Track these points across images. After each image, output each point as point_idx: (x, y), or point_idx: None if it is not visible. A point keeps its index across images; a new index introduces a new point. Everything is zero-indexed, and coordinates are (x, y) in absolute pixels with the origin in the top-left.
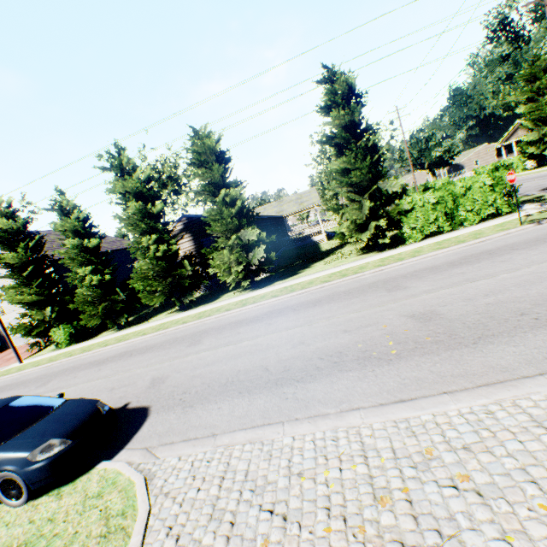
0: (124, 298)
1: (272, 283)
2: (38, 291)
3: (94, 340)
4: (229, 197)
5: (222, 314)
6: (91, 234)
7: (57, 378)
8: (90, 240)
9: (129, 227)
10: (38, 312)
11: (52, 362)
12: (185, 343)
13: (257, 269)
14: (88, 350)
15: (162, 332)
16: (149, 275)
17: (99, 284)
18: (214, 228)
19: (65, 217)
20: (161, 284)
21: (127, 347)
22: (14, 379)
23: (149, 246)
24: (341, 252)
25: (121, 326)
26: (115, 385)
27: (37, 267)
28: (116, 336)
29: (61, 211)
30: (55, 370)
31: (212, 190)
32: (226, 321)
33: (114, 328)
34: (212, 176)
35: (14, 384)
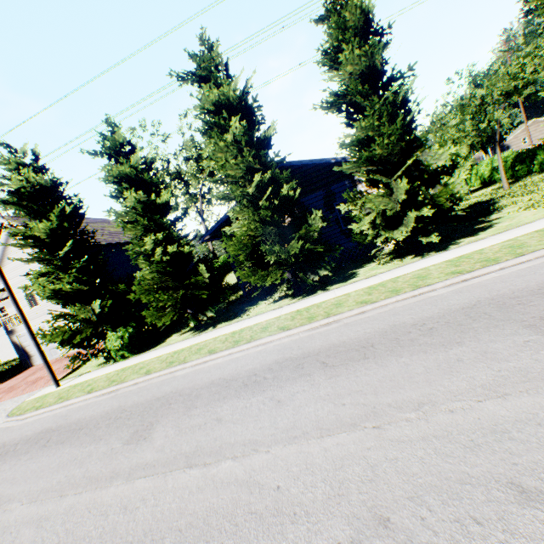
0: (206, 283)
1: (451, 242)
2: (79, 279)
3: (169, 347)
4: (403, 94)
5: (459, 278)
6: (156, 188)
7: (162, 419)
8: (154, 199)
9: (230, 160)
10: (81, 308)
11: (119, 385)
12: (497, 328)
13: (429, 221)
14: (179, 362)
15: (329, 322)
16: (251, 242)
17: (172, 261)
18: (373, 150)
19: (122, 159)
20: (281, 250)
21: (275, 351)
22: (58, 418)
23: (254, 195)
24: (519, 201)
25: (200, 326)
26: (492, 467)
27: (76, 243)
28: (212, 337)
29: (114, 154)
30: (138, 400)
31: (367, 89)
32: (518, 284)
33: (184, 330)
34: (367, 66)
35: (63, 428)
